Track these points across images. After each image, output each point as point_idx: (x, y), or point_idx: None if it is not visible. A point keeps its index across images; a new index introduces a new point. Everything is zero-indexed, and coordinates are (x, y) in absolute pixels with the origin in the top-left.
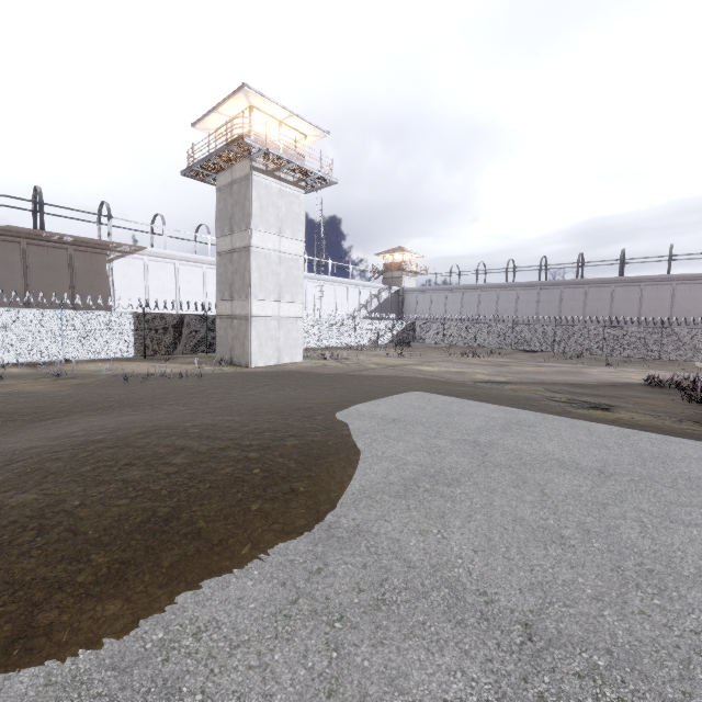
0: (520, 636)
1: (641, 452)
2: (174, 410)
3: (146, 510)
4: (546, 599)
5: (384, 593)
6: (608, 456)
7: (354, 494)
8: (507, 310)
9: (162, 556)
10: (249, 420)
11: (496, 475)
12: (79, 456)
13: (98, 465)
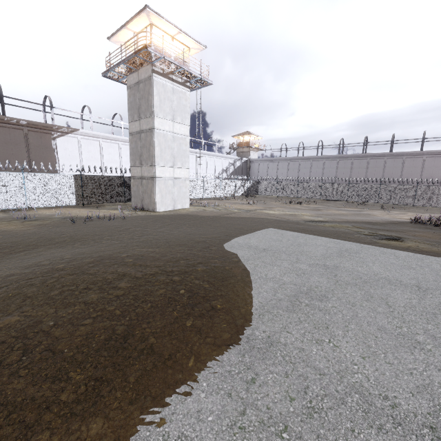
0: (432, 440)
1: (436, 271)
2: (111, 244)
3: (106, 329)
4: (435, 401)
5: (311, 401)
6: (417, 275)
7: (257, 309)
8: (317, 174)
9: (127, 372)
10: (166, 251)
11: (350, 291)
12: (48, 282)
13: (63, 290)
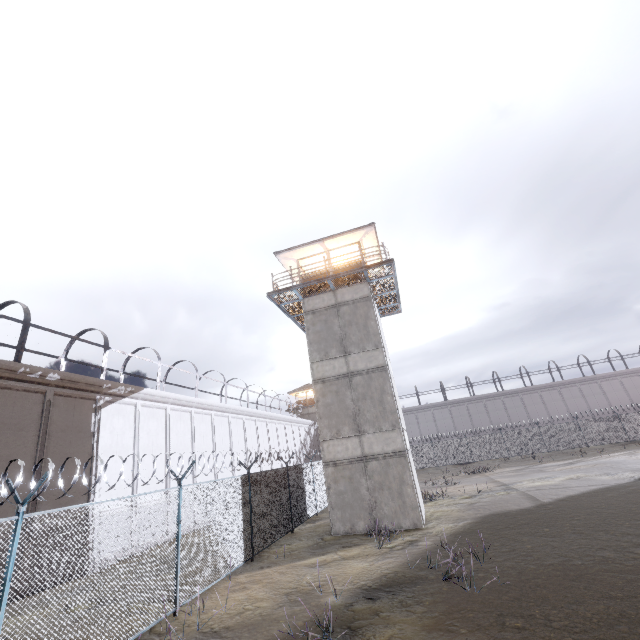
0: None
1: None
2: None
3: None
4: None
5: None
6: None
7: None
8: (429, 429)
9: None
10: None
11: None
12: None
13: None
